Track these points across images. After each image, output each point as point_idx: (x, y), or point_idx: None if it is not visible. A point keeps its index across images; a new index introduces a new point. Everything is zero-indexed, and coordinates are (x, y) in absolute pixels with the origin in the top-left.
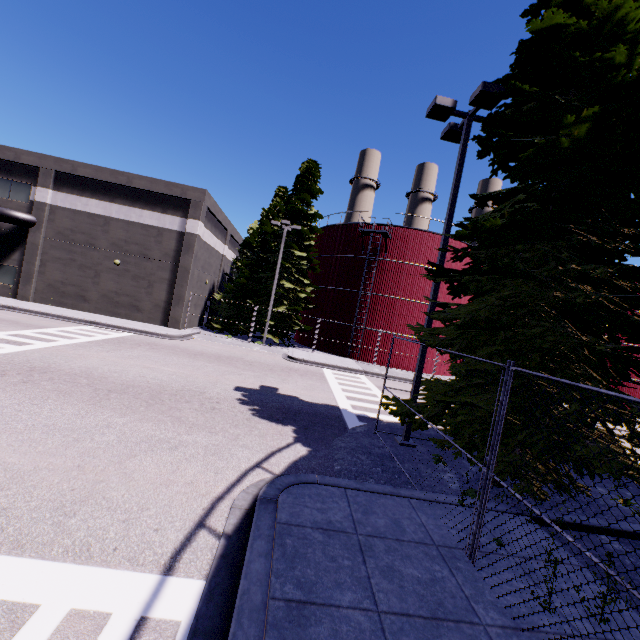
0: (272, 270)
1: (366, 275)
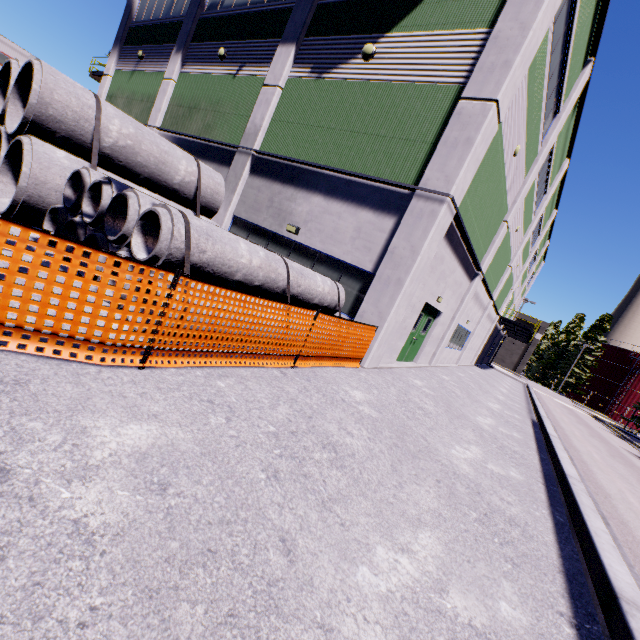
0: (568, 360)
1: (627, 378)
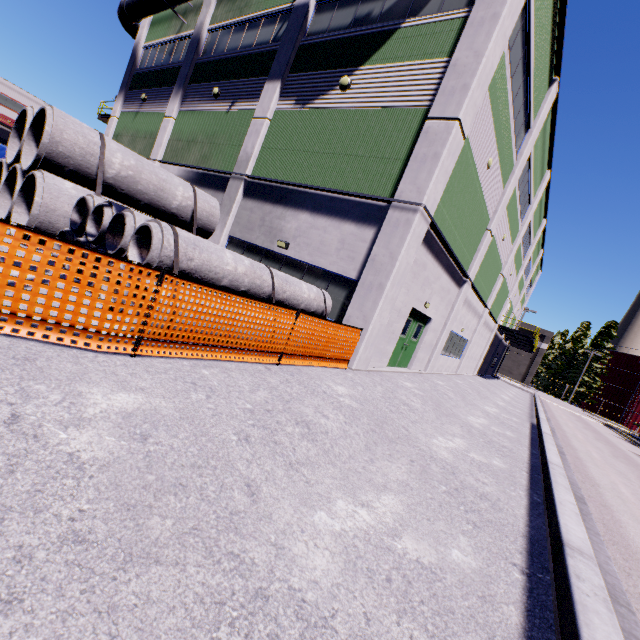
0: (577, 369)
1: (639, 385)
